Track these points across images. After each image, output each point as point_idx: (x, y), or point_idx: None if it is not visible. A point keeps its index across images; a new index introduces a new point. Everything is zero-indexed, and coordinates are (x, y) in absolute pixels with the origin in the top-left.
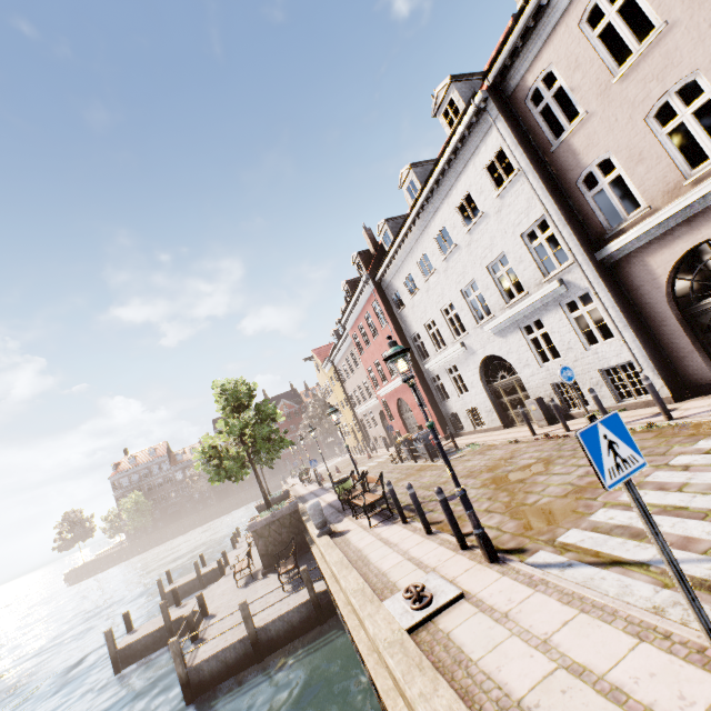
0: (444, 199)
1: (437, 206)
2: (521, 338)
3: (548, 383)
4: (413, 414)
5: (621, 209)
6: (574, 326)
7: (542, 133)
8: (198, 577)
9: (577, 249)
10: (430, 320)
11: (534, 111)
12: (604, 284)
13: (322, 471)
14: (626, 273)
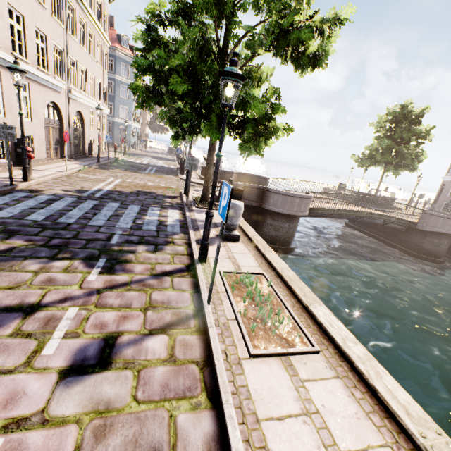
0: None
1: None
2: None
3: None
4: None
5: None
6: None
7: None
8: None
9: None
10: None
11: None
12: None
13: None
14: None
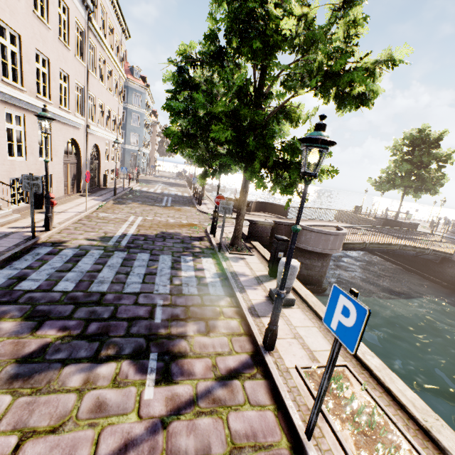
0: None
1: None
2: None
3: None
4: None
5: None
6: None
7: None
8: None
9: None
10: None
11: None
12: None
13: None
14: None
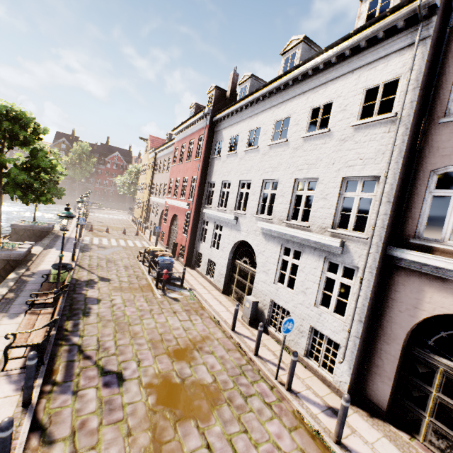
0: (309, 91)
1: (298, 92)
2: (277, 252)
3: (270, 297)
4: (177, 232)
5: (449, 229)
6: (322, 282)
7: (448, 95)
8: None
9: (380, 230)
10: (228, 181)
11: None
12: (375, 278)
13: (104, 220)
14: (397, 281)
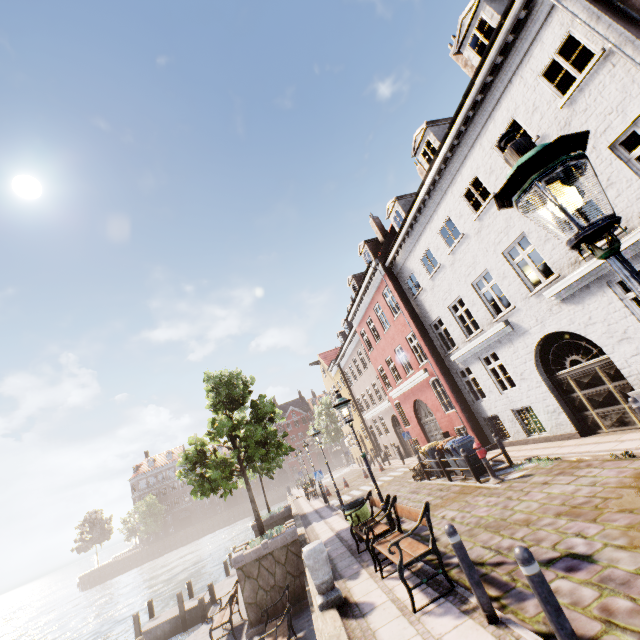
0: (476, 141)
1: (465, 153)
2: (612, 299)
3: None
4: (435, 418)
5: None
6: None
7: None
8: (180, 614)
9: None
10: (456, 300)
11: None
12: None
13: (329, 483)
14: None
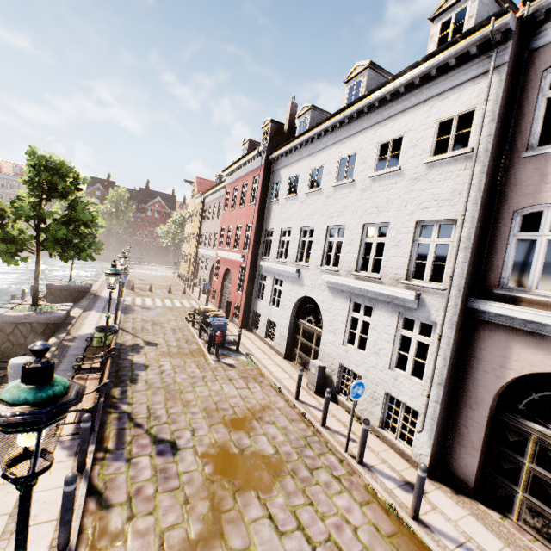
0: (376, 125)
1: (364, 126)
2: (346, 309)
3: (339, 361)
4: (231, 289)
5: (536, 276)
6: (397, 341)
7: (529, 126)
8: None
9: (459, 280)
10: (288, 228)
11: (544, 92)
12: (455, 334)
13: (146, 277)
14: (481, 337)
